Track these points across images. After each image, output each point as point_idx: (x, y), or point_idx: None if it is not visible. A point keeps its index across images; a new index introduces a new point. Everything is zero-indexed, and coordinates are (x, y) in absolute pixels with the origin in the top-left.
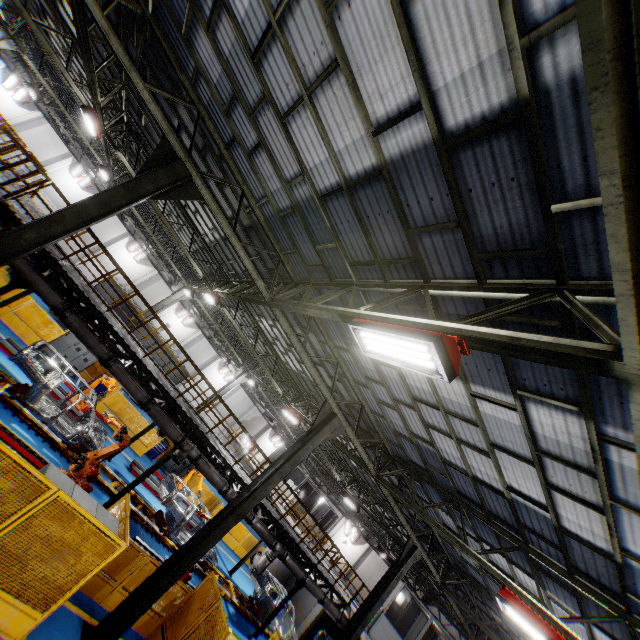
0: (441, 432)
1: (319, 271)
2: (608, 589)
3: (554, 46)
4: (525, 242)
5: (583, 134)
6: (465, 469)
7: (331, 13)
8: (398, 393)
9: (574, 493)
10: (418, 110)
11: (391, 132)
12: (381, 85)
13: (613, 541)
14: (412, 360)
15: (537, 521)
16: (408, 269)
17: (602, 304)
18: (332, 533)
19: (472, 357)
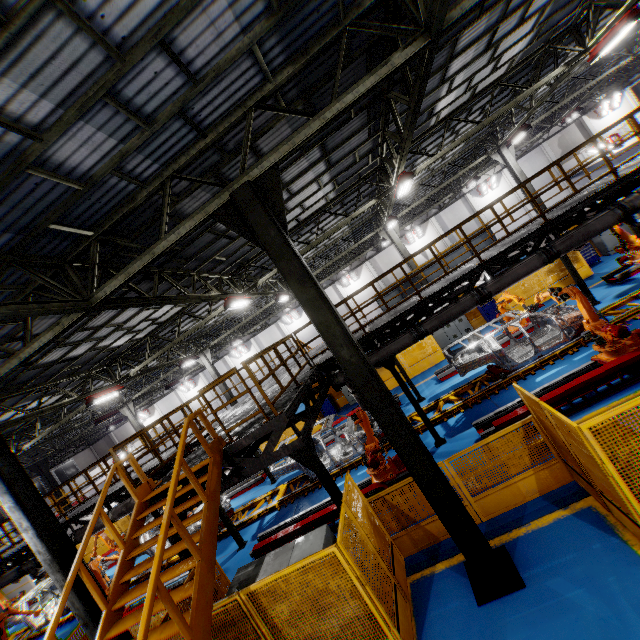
0: None
1: None
2: None
3: None
4: None
5: None
6: None
7: None
8: None
9: None
10: None
11: None
12: None
13: None
14: None
15: None
16: None
17: None
18: None
19: None
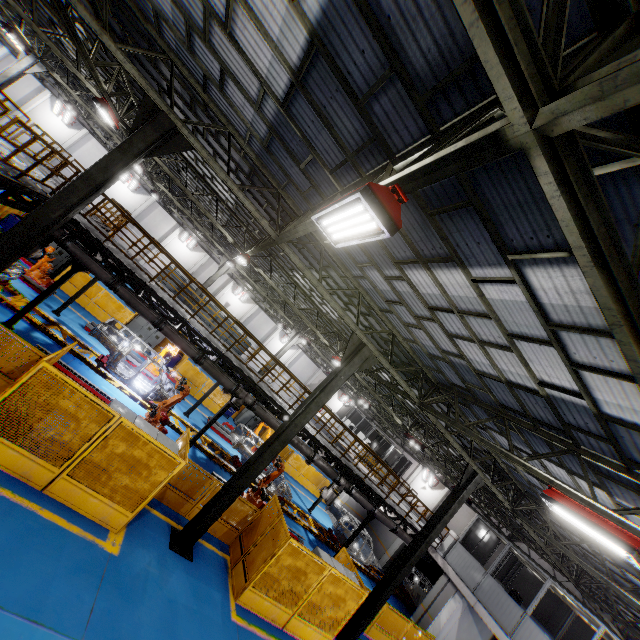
0: (463, 339)
1: (313, 195)
2: None
3: None
4: (455, 58)
5: None
6: (498, 376)
7: None
8: (417, 308)
9: (601, 367)
10: None
11: None
12: None
13: None
14: (361, 228)
15: (579, 415)
16: (375, 153)
17: None
18: (410, 480)
19: (459, 234)
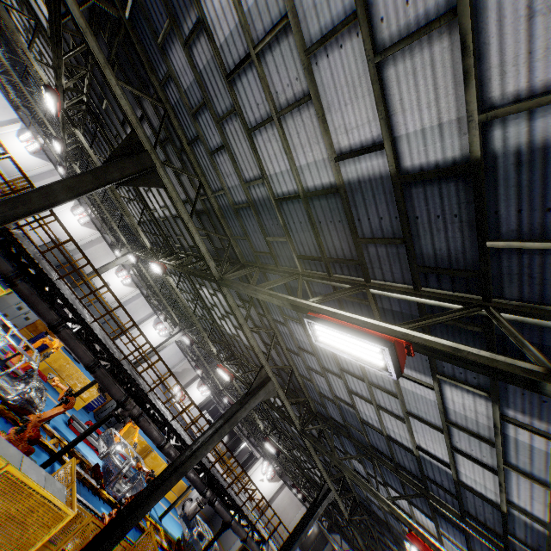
0: (363, 398)
1: (266, 257)
2: (493, 530)
3: (505, 124)
4: (459, 264)
5: (520, 193)
6: (380, 429)
7: (309, 57)
8: (327, 363)
9: (474, 456)
10: (380, 149)
11: (352, 160)
12: (348, 122)
13: (502, 495)
14: (363, 356)
15: (439, 474)
16: (351, 268)
17: (521, 322)
18: (251, 472)
19: None
